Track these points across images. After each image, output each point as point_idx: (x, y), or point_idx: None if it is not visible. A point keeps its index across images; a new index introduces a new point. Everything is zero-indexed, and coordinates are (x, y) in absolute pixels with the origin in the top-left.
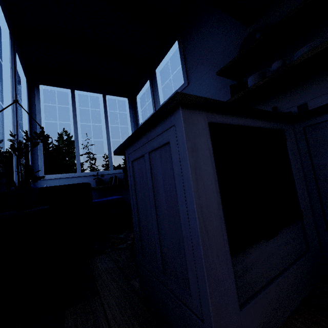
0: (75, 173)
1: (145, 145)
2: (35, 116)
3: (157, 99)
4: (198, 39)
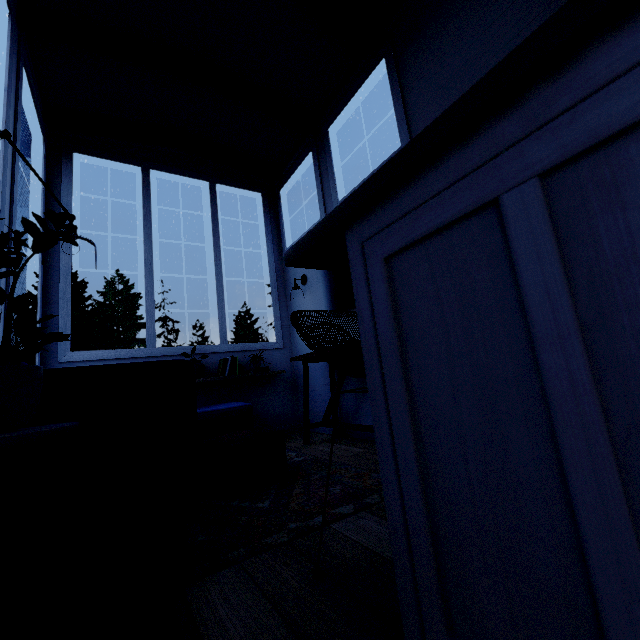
0: (143, 349)
1: (509, 151)
2: None
3: (331, 190)
4: (438, 46)
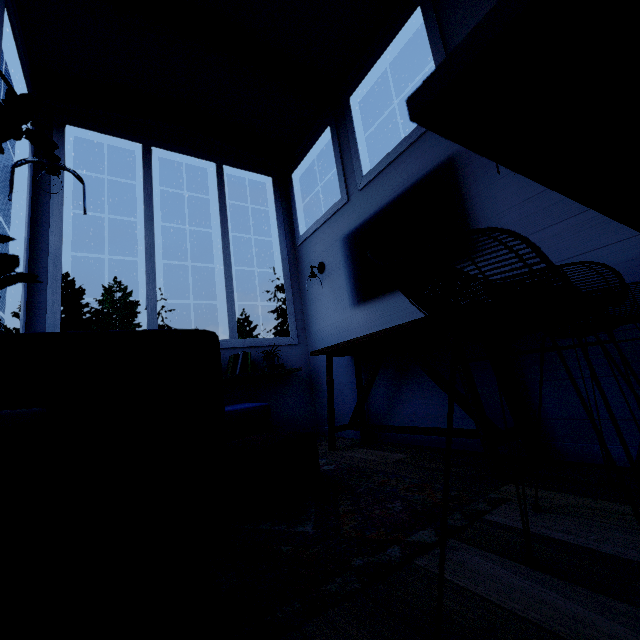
0: None
1: None
2: (47, 196)
3: (354, 164)
4: None
